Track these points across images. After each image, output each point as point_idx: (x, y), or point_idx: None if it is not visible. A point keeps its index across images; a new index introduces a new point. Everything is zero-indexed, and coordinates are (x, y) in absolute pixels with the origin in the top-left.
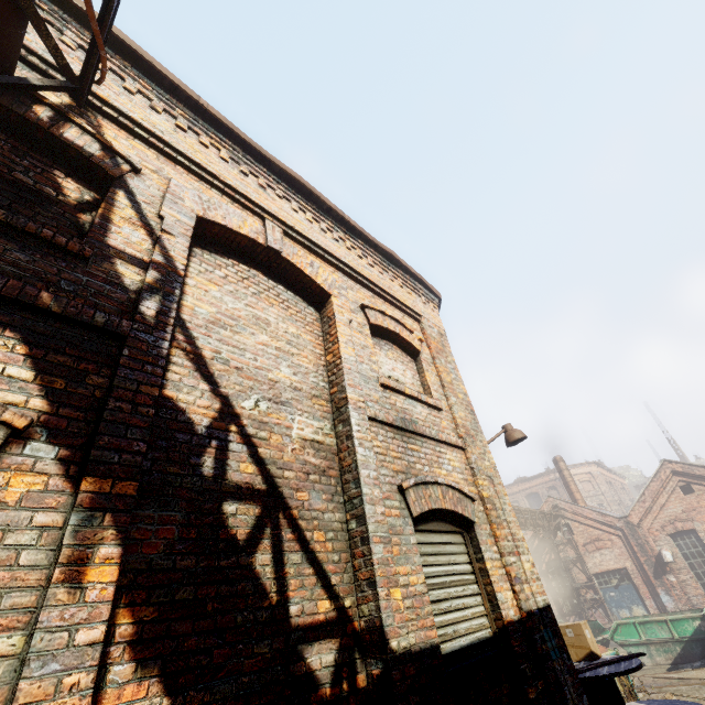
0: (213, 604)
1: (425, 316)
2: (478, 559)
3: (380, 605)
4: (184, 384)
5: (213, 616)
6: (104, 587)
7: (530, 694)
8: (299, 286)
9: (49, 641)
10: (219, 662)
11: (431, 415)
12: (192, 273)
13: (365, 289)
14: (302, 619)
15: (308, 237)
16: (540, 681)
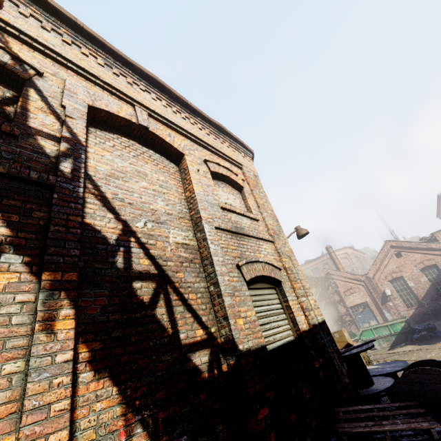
0: (134, 337)
1: (245, 165)
2: (285, 301)
3: (231, 328)
4: (97, 215)
5: (135, 343)
6: (67, 332)
7: (316, 365)
8: (163, 150)
9: (40, 362)
10: (143, 366)
11: (252, 224)
12: (90, 144)
13: (205, 149)
14: (188, 340)
15: (165, 117)
16: (321, 358)
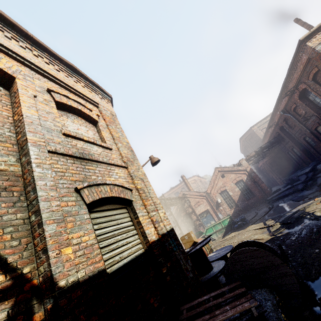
0: None
1: (101, 104)
2: (136, 217)
3: (50, 262)
4: None
5: None
6: None
7: (163, 271)
8: None
9: None
10: None
11: (104, 152)
12: None
13: (52, 82)
14: None
15: None
16: (169, 262)
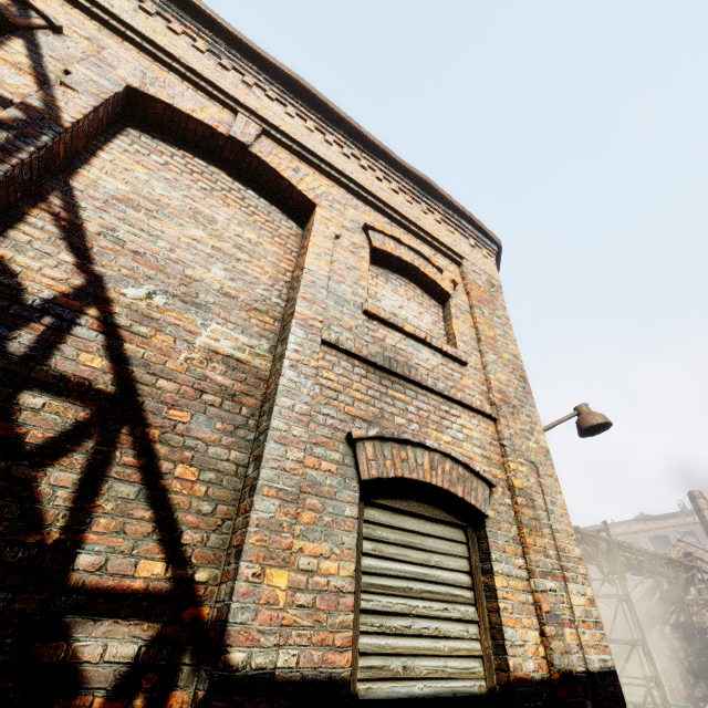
0: None
1: (470, 259)
2: (485, 570)
3: (235, 587)
4: (33, 248)
5: None
6: None
7: None
8: (278, 196)
9: None
10: None
11: (445, 367)
12: (112, 149)
13: (378, 213)
14: (96, 578)
15: (299, 141)
16: None
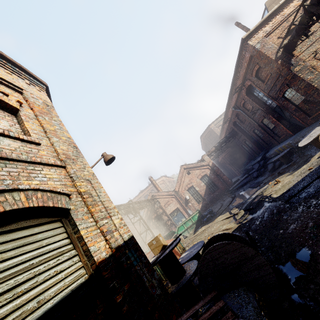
0: None
1: (28, 91)
2: (75, 232)
3: None
4: None
5: None
6: None
7: (118, 300)
8: None
9: None
10: None
11: (25, 147)
12: None
13: None
14: None
15: None
16: (127, 284)
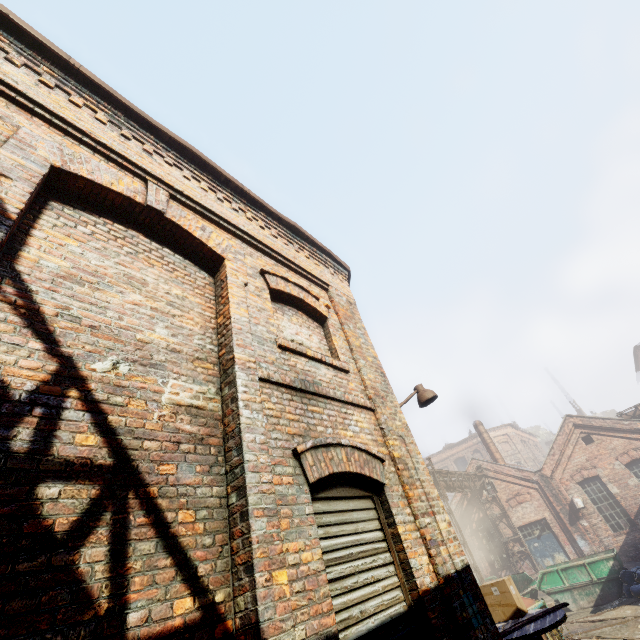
0: None
1: (333, 286)
2: (390, 523)
3: (257, 595)
4: (3, 342)
5: None
6: None
7: None
8: (189, 251)
9: None
10: None
11: (337, 377)
12: (42, 226)
13: (267, 257)
14: (146, 629)
15: (200, 202)
16: None
